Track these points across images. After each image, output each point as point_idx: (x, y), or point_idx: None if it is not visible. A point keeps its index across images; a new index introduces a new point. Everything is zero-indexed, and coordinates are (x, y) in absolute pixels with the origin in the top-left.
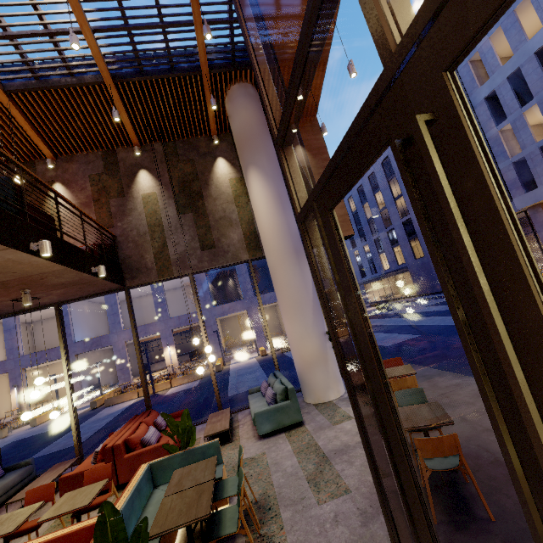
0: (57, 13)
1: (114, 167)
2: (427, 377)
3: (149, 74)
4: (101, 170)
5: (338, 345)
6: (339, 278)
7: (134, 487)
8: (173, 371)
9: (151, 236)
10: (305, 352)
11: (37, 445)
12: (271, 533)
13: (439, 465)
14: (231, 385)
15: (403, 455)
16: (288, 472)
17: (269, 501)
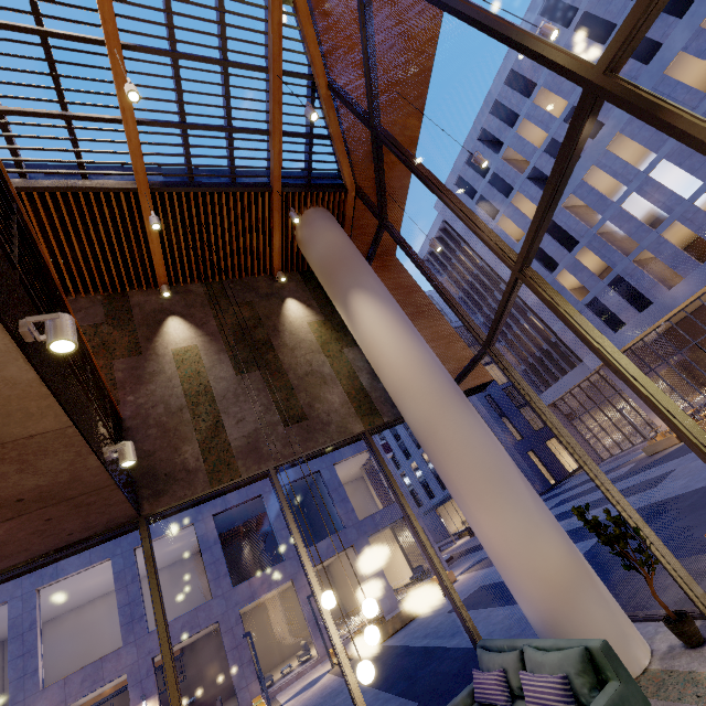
0: (89, 92)
1: (124, 315)
2: None
3: (203, 185)
4: (99, 319)
5: None
6: None
7: None
8: None
9: (192, 412)
10: (546, 567)
11: None
12: None
13: None
14: None
15: None
16: None
17: None
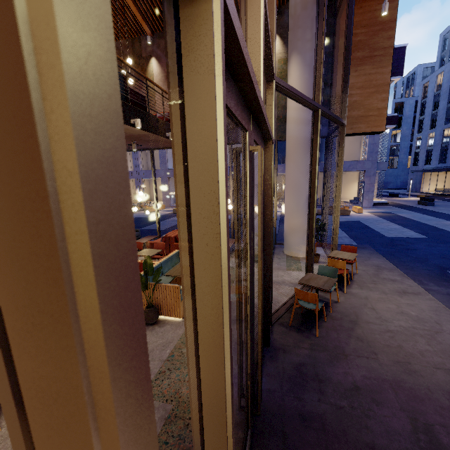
0: None
1: None
2: (379, 267)
3: None
4: None
5: None
6: None
7: (169, 257)
8: None
9: None
10: (291, 221)
11: (145, 223)
12: None
13: (305, 305)
14: None
15: None
16: None
17: None
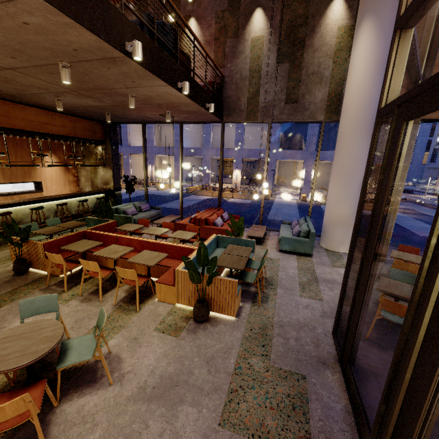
0: None
1: (236, 3)
2: None
3: None
4: (225, 6)
5: (358, 222)
6: (383, 178)
7: (209, 242)
8: (235, 187)
9: (249, 81)
10: (336, 213)
11: (160, 200)
12: (269, 294)
13: (390, 317)
14: (271, 212)
15: (362, 296)
16: (290, 275)
17: (273, 281)
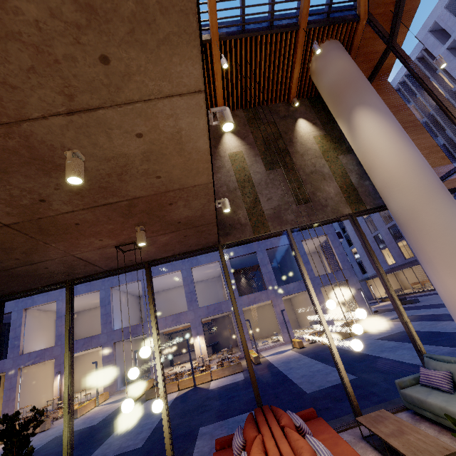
0: None
1: None
2: None
3: (251, 31)
4: None
5: None
6: None
7: None
8: (203, 363)
9: (241, 191)
10: None
11: (86, 443)
12: None
13: None
14: (294, 379)
15: None
16: None
17: None
